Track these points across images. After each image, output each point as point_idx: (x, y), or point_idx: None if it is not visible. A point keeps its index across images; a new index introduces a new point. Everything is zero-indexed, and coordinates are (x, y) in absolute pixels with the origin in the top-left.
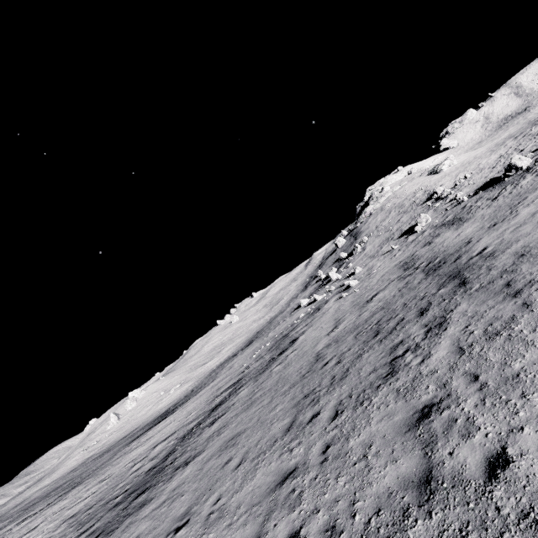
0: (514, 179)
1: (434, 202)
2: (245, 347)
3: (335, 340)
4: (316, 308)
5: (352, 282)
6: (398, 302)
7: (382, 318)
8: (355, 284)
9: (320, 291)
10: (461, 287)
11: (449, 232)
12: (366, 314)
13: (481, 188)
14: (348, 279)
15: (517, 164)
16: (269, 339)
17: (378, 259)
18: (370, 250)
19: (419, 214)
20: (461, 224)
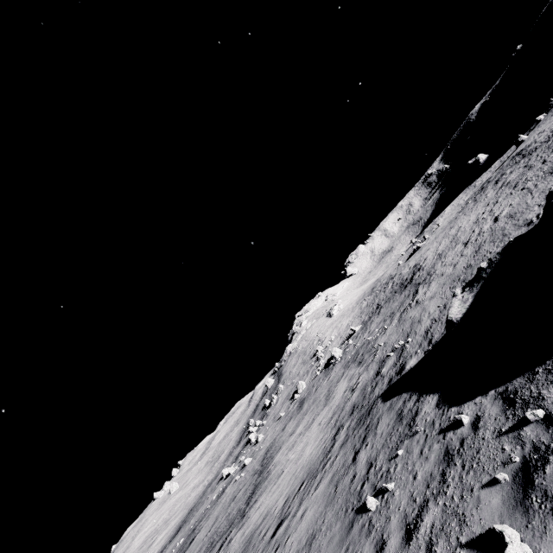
0: (329, 371)
1: (315, 360)
2: (172, 539)
3: (200, 549)
4: (224, 488)
5: (247, 461)
6: (235, 509)
7: (222, 527)
8: (249, 462)
9: (241, 455)
10: (246, 508)
11: (292, 420)
12: (223, 518)
13: (327, 364)
14: (253, 448)
15: (334, 355)
16: (187, 530)
17: (273, 426)
18: (277, 407)
19: (298, 382)
20: (298, 412)
